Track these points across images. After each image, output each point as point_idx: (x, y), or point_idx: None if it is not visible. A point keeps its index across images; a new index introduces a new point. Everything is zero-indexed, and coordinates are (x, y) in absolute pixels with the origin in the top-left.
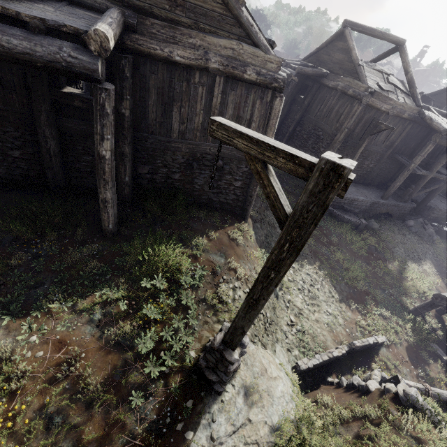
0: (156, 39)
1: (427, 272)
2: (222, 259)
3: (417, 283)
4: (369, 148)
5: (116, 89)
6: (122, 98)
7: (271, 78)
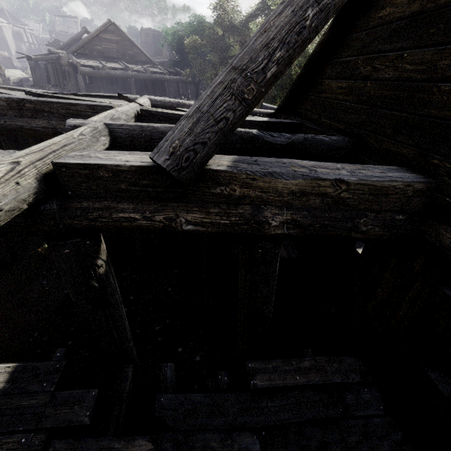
0: None
1: None
2: None
3: None
4: None
5: None
6: None
7: None
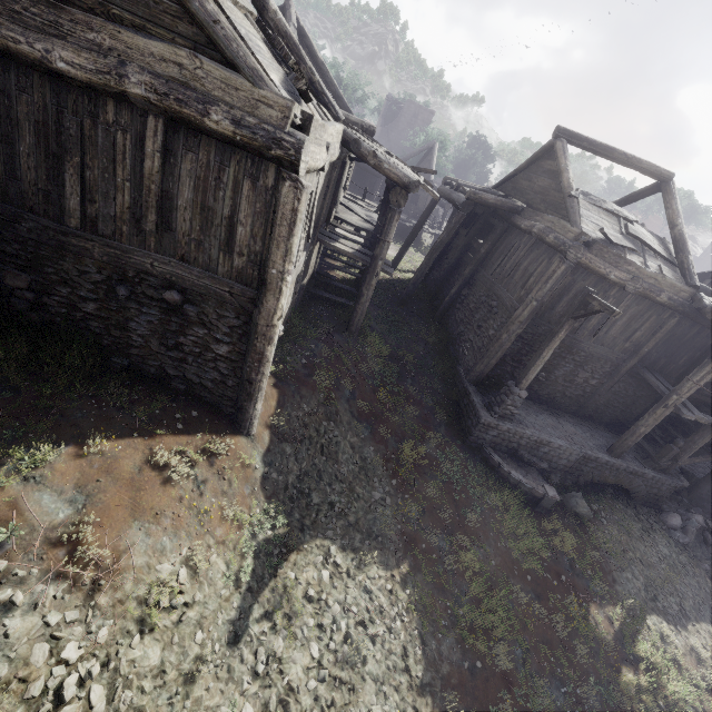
0: (22, 24)
1: (699, 655)
2: (65, 510)
3: (660, 685)
4: (586, 347)
5: None
6: None
7: (267, 137)
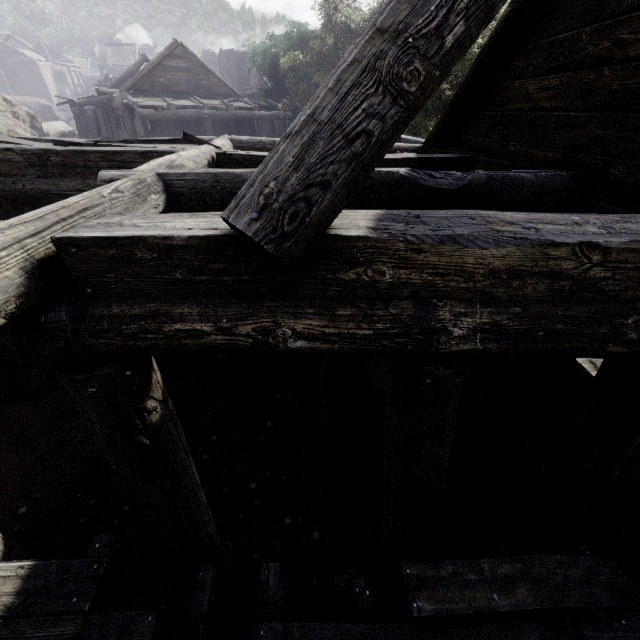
0: (7, 61)
1: None
2: None
3: None
4: None
5: (3, 72)
6: (4, 73)
7: (32, 62)
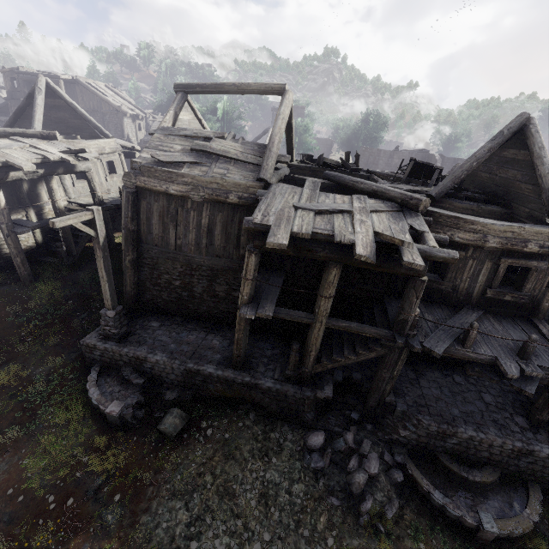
0: None
1: None
2: None
3: None
4: (201, 261)
5: None
6: None
7: None
